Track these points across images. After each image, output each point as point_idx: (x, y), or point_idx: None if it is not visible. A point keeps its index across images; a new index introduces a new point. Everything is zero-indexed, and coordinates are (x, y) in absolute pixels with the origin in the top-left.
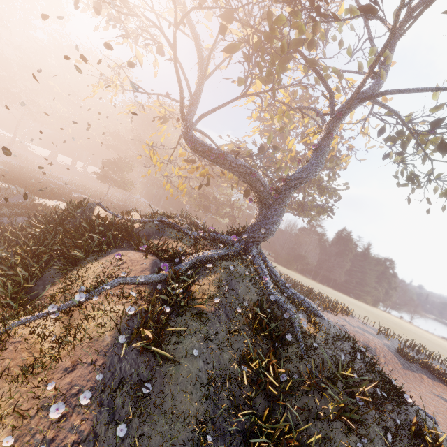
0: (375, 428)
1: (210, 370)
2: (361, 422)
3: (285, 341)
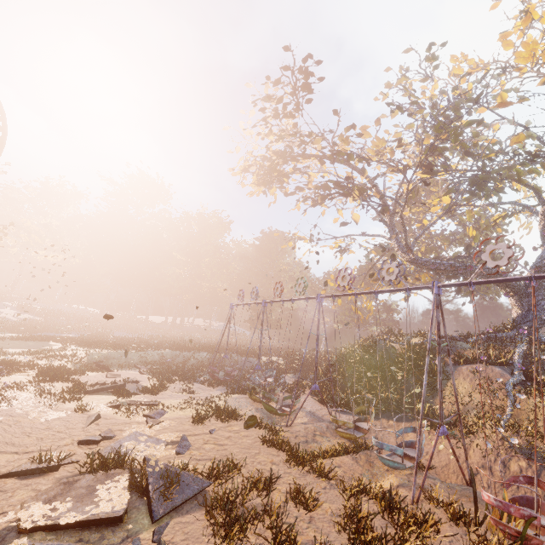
0: None
1: None
2: None
3: None
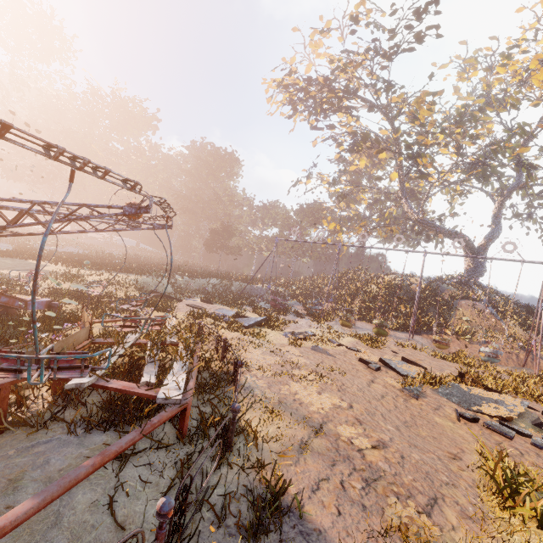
0: None
1: None
2: None
3: None
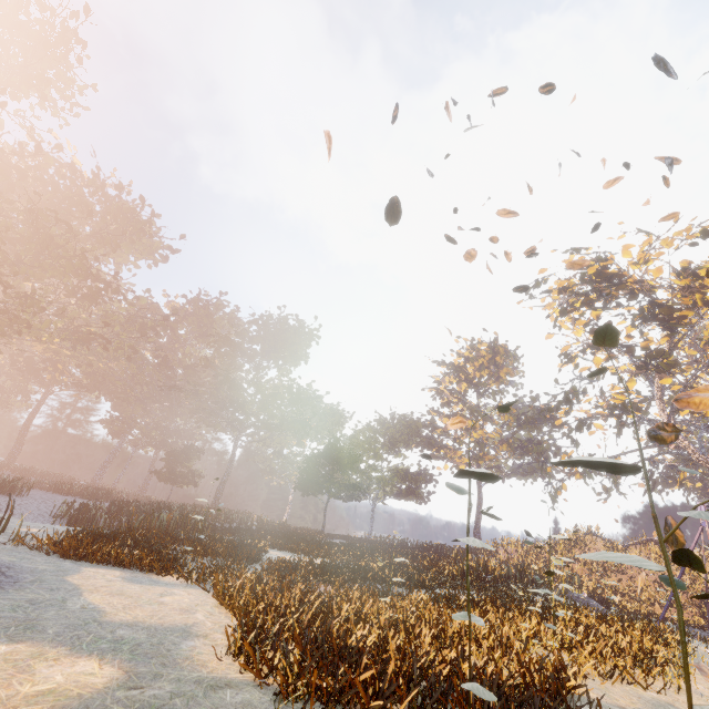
0: None
1: None
2: None
3: None
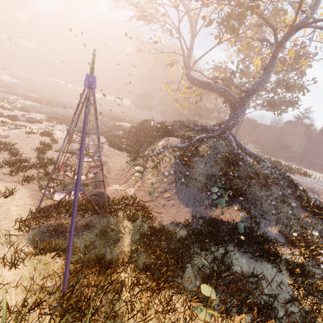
0: (272, 187)
1: (208, 173)
2: (267, 186)
3: (239, 165)
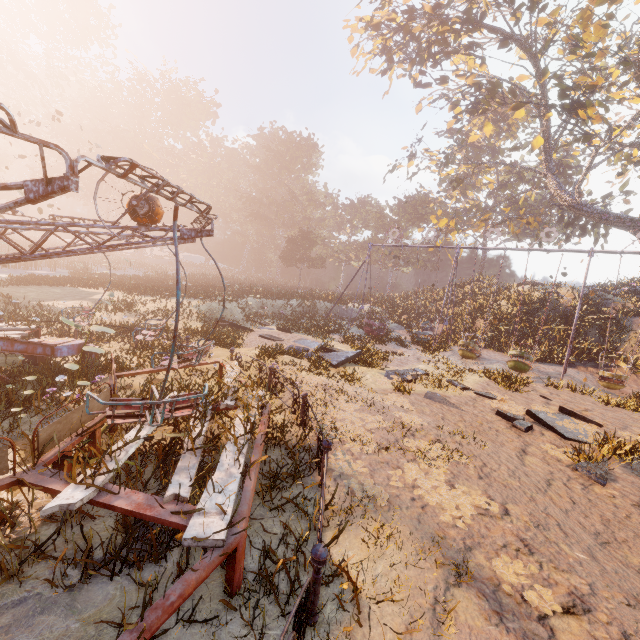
0: None
1: None
2: None
3: None
